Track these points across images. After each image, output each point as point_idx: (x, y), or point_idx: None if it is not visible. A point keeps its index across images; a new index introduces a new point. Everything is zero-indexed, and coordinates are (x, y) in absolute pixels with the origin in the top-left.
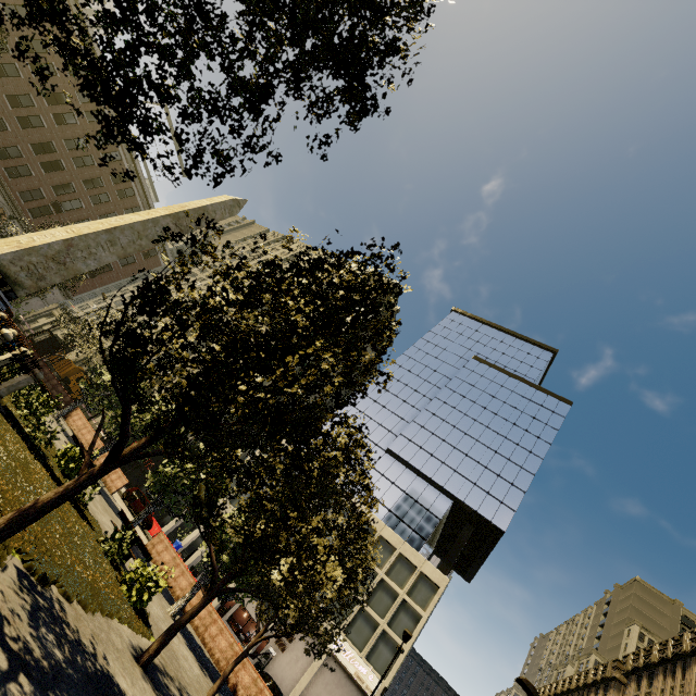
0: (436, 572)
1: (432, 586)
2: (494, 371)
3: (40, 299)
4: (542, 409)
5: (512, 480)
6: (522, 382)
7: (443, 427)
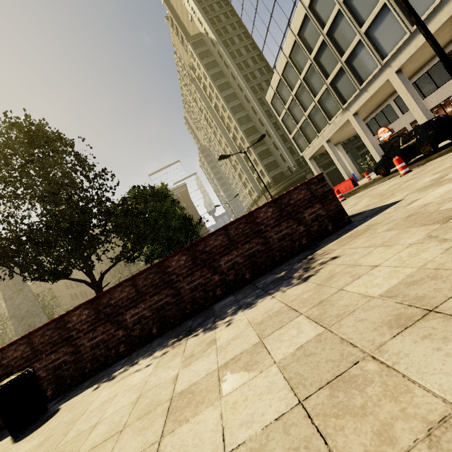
0: None
1: None
2: None
3: None
4: None
5: None
6: None
7: None
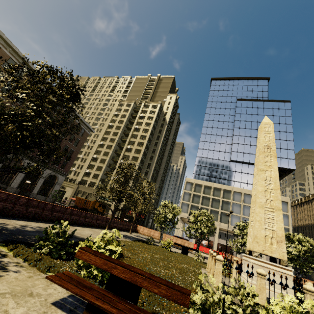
0: (283, 198)
1: (284, 203)
2: (250, 102)
3: (57, 184)
4: (280, 110)
5: (286, 147)
6: (264, 101)
7: (246, 140)
